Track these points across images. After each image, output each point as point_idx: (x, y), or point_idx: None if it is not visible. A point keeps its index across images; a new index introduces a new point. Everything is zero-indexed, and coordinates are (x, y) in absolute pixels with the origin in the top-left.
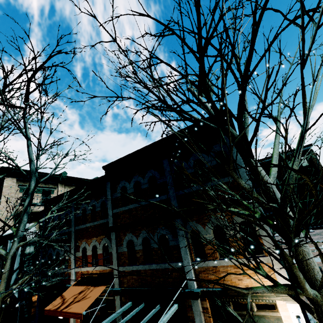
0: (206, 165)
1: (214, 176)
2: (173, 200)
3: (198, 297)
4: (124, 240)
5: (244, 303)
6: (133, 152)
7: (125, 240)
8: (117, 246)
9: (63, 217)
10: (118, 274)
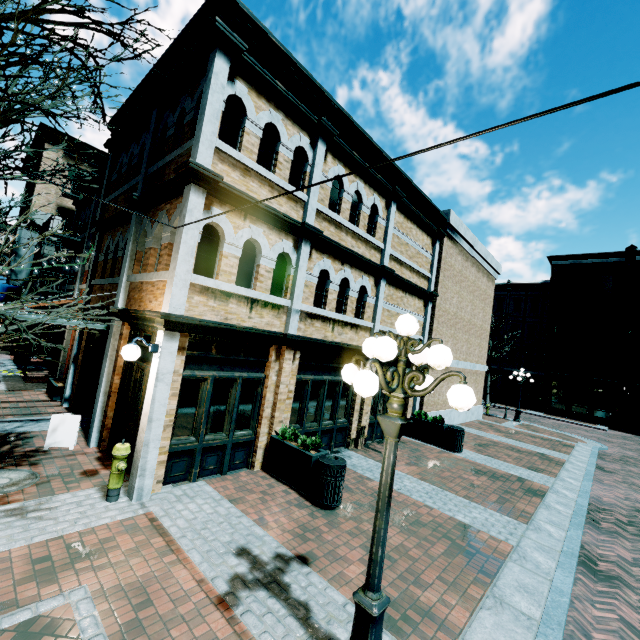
0: (185, 120)
1: (185, 141)
2: (141, 181)
3: (114, 315)
4: (105, 245)
5: (150, 334)
6: (131, 94)
7: (106, 245)
8: (100, 253)
9: (88, 216)
10: (90, 288)
